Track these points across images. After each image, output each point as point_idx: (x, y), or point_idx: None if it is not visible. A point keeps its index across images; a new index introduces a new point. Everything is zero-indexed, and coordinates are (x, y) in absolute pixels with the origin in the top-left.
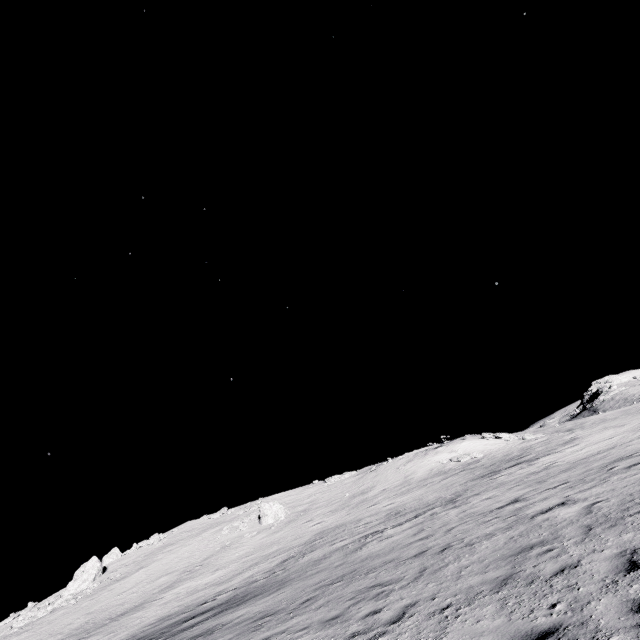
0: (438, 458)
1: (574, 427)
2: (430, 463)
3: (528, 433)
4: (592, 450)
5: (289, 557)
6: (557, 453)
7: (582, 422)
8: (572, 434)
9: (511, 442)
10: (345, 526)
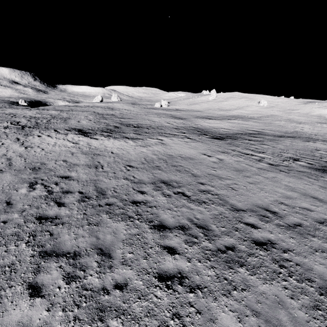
0: None
1: None
2: (323, 112)
3: None
4: None
5: (262, 116)
6: None
7: None
8: None
9: None
10: (277, 116)
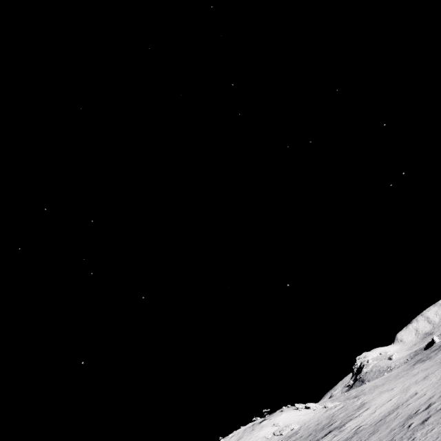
0: (264, 433)
1: (358, 394)
2: (257, 439)
3: (327, 402)
4: (383, 411)
5: None
6: (357, 417)
7: (362, 389)
8: (360, 400)
9: (318, 411)
10: None
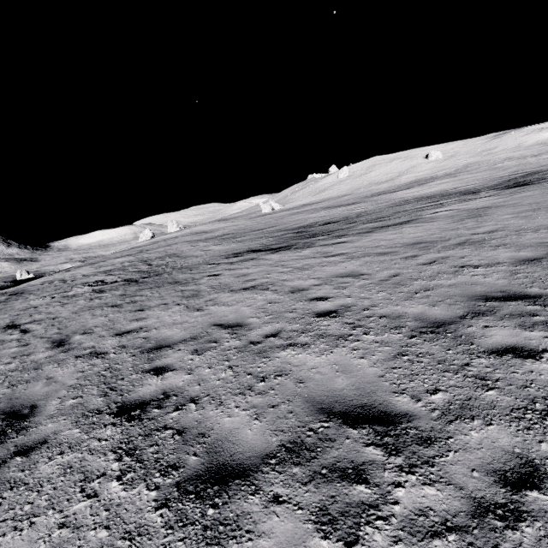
0: (547, 135)
1: None
2: (539, 137)
3: None
4: None
5: (459, 169)
6: None
7: None
8: None
9: None
10: (482, 162)
